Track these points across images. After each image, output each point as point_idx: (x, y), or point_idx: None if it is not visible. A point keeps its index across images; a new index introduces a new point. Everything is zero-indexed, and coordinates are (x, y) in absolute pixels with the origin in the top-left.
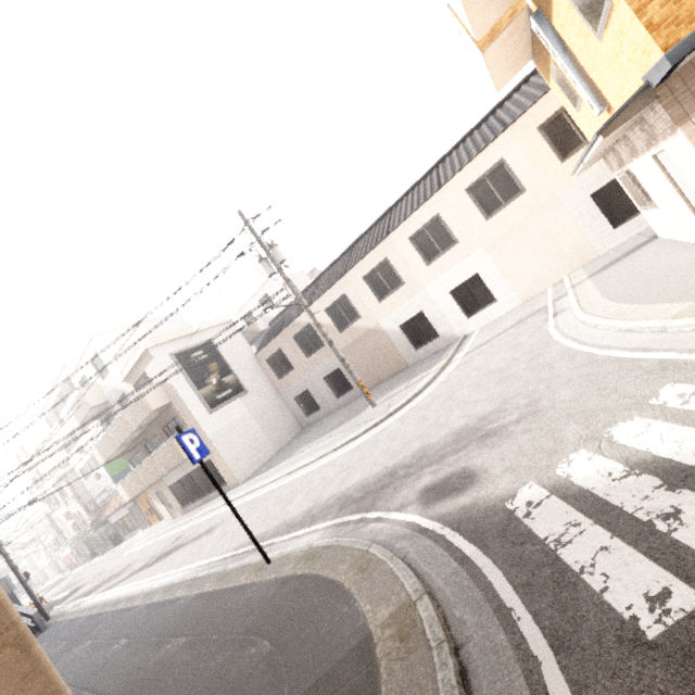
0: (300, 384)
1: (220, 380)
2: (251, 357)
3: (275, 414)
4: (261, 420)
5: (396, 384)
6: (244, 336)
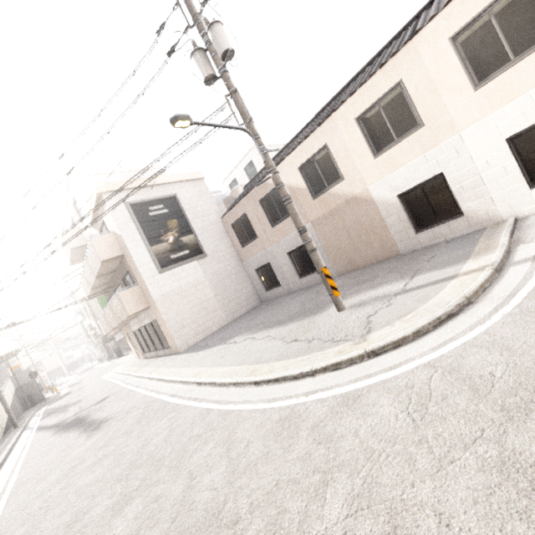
0: (262, 256)
1: (178, 239)
2: (217, 220)
3: (233, 282)
4: (216, 287)
5: (381, 279)
6: (228, 202)
